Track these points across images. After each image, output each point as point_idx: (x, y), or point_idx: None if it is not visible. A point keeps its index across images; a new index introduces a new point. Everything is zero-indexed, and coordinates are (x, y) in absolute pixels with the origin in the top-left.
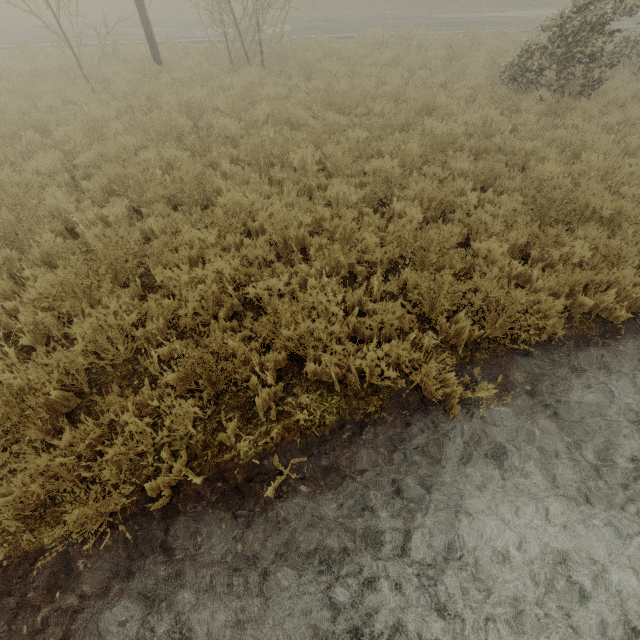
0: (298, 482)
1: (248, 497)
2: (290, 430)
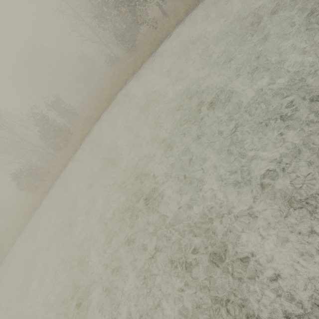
0: None
1: None
2: None
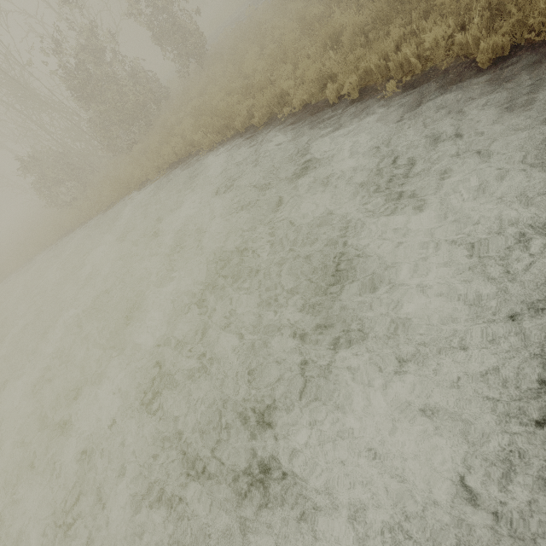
0: None
1: None
2: None
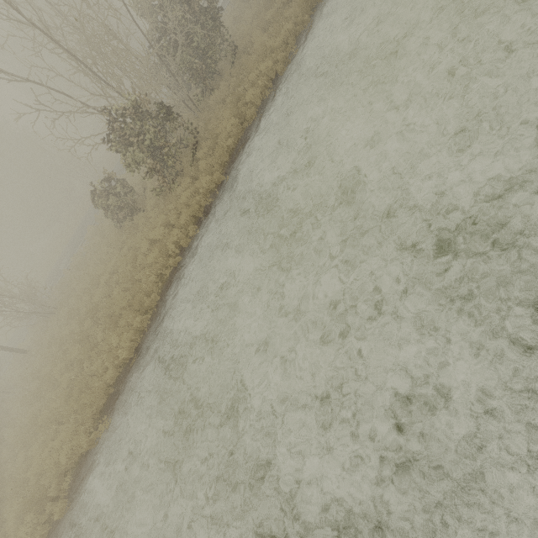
0: (68, 506)
1: (59, 522)
2: (66, 492)
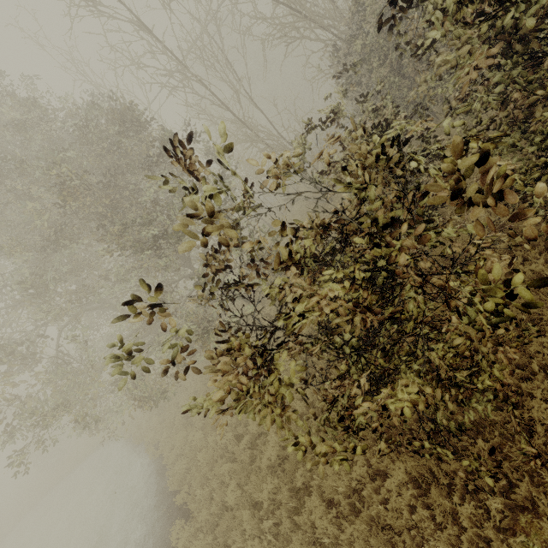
0: None
1: None
2: None
